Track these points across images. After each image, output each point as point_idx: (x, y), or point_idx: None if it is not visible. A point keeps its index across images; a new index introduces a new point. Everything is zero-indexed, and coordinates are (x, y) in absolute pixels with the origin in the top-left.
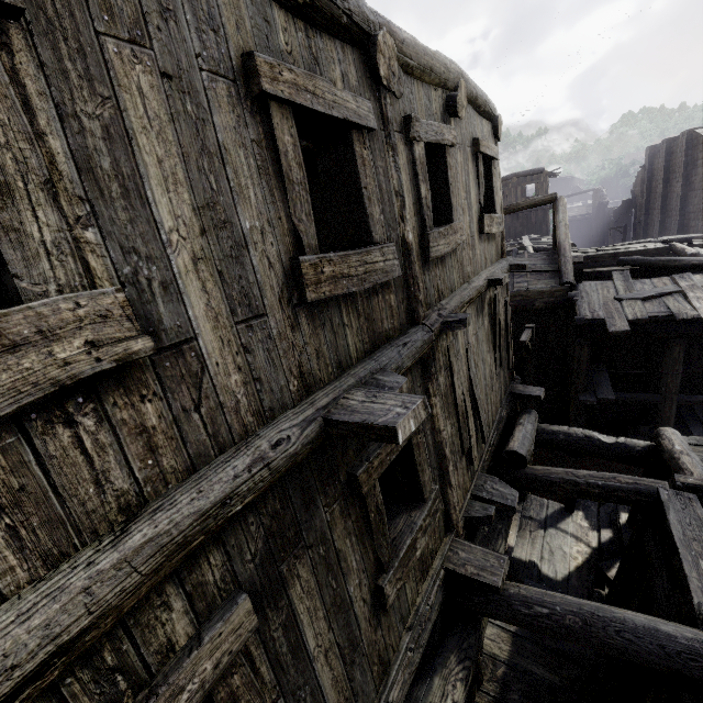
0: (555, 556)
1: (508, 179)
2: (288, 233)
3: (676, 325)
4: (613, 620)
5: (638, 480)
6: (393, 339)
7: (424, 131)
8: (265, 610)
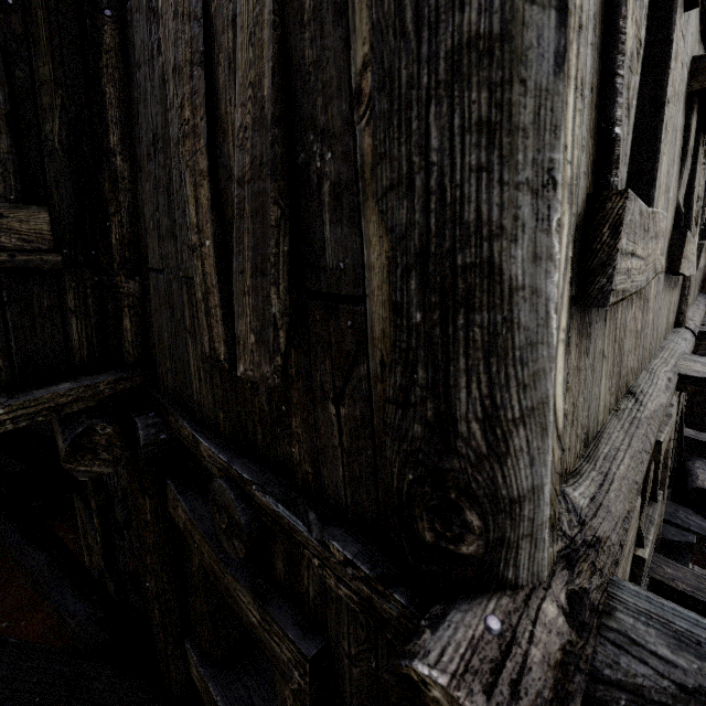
0: None
1: None
2: (674, 210)
3: None
4: None
5: None
6: (673, 333)
7: None
8: None
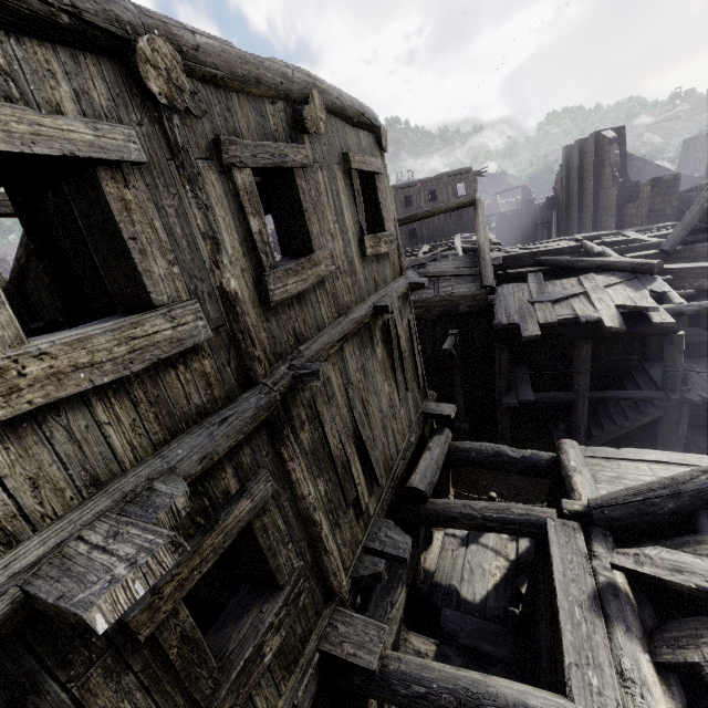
0: (475, 575)
1: (438, 178)
2: None
3: (582, 326)
4: (486, 696)
5: (530, 510)
6: (210, 415)
7: (251, 154)
8: None
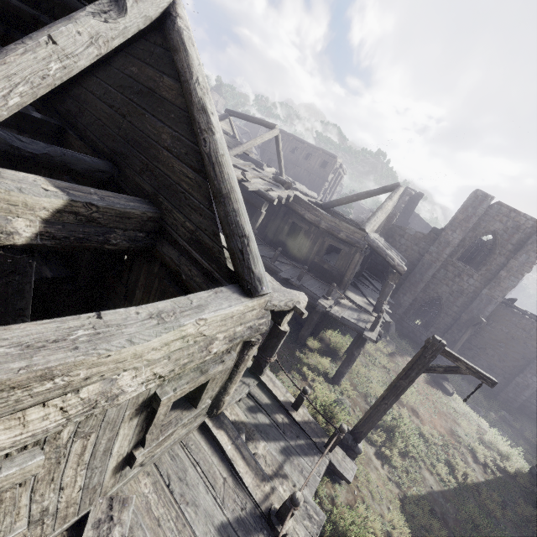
0: None
1: (318, 149)
2: None
3: None
4: None
5: None
6: None
7: None
8: None
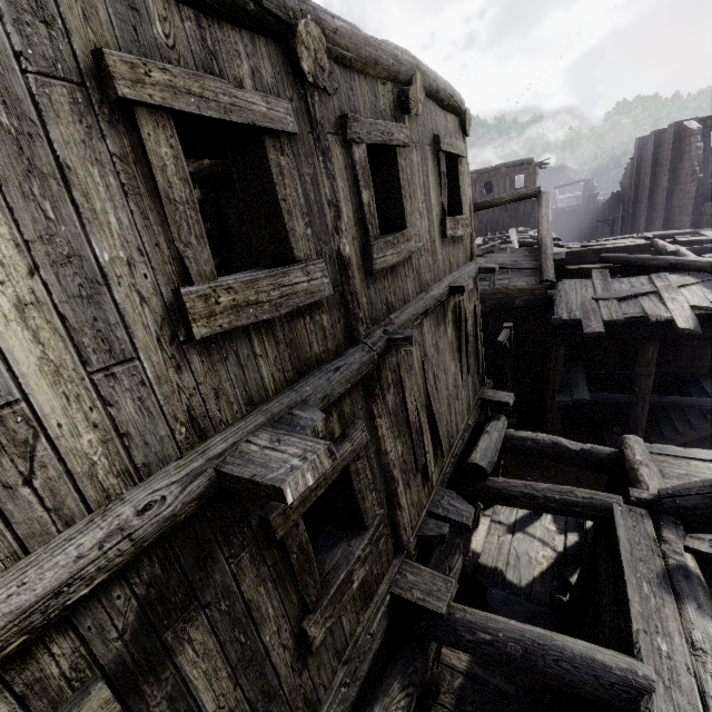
0: (521, 561)
1: (496, 169)
2: (170, 260)
3: (650, 326)
4: (552, 648)
5: (594, 495)
6: (325, 363)
7: (366, 131)
8: (140, 687)
